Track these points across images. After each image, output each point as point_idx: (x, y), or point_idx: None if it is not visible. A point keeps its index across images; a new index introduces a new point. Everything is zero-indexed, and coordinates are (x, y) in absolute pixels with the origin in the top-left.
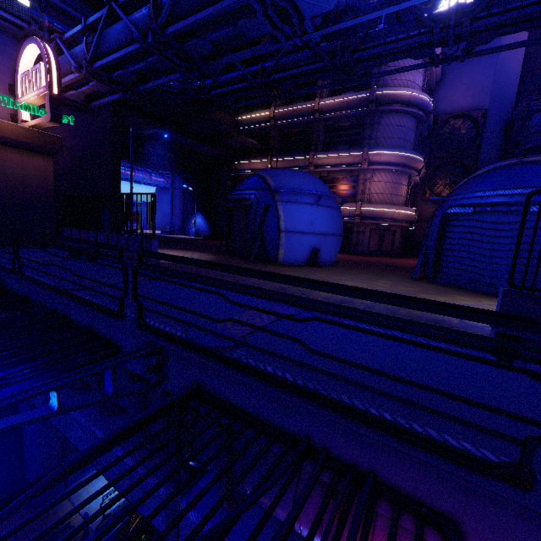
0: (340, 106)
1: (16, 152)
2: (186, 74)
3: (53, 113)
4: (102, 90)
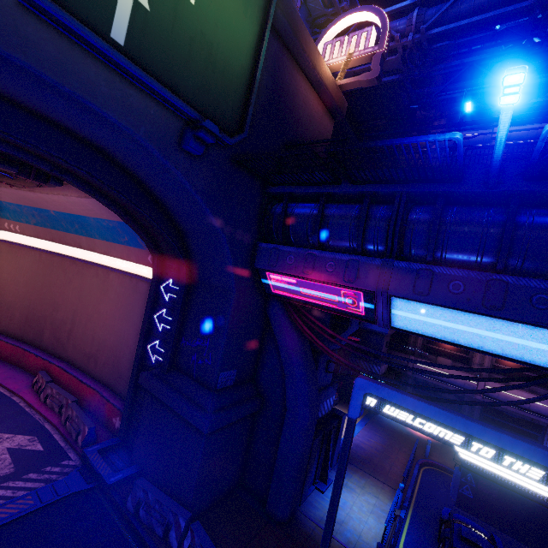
0: (526, 135)
1: (321, 107)
2: (525, 48)
3: (380, 71)
4: (388, 68)
